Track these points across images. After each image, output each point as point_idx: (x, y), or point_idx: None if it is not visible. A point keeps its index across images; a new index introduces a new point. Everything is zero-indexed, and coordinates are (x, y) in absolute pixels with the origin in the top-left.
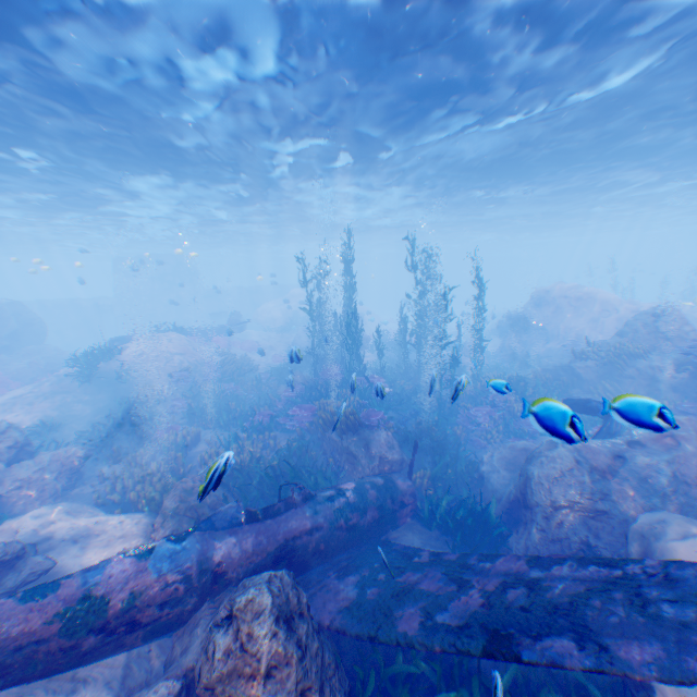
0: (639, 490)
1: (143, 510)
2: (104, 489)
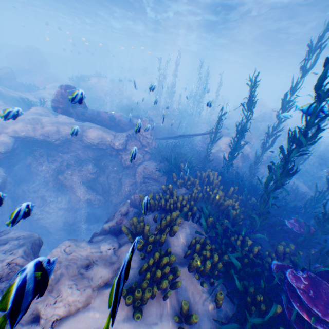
0: None
1: None
2: None
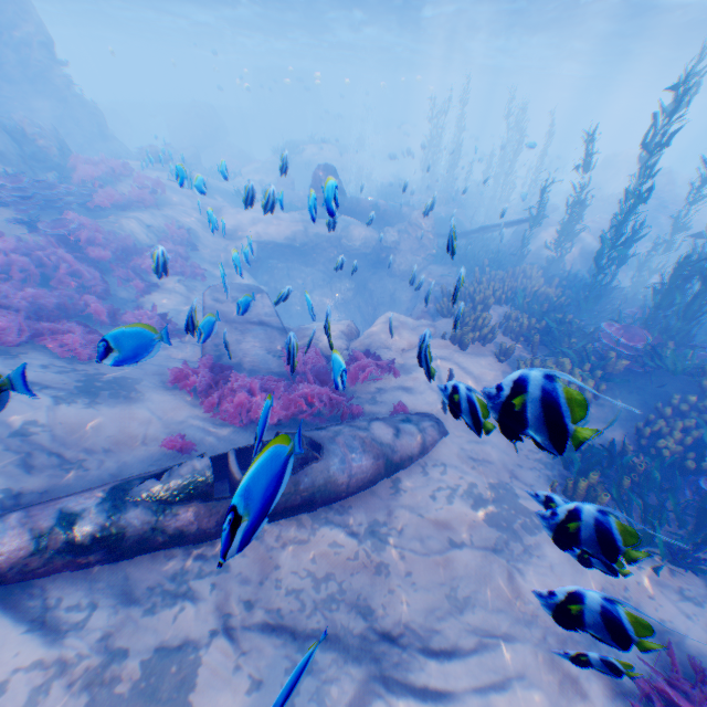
0: None
1: None
2: None
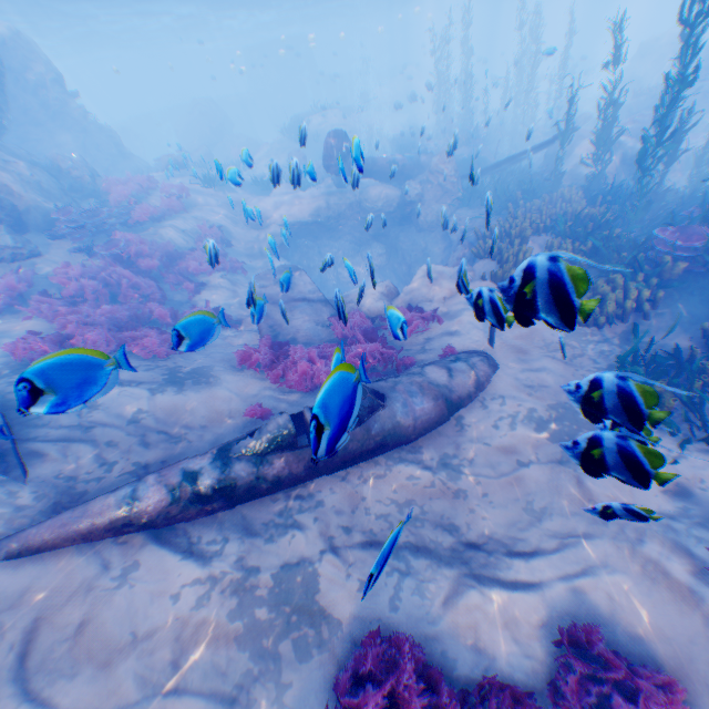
0: None
1: None
2: None
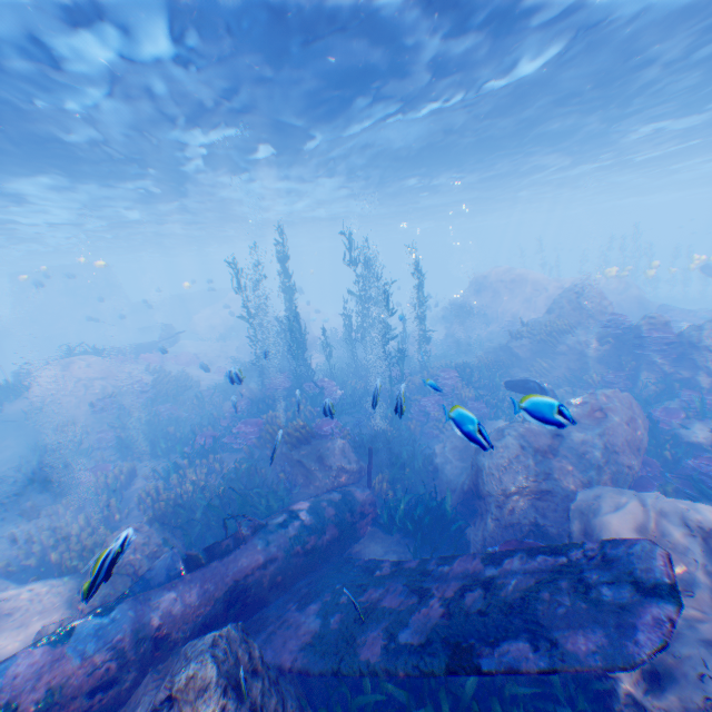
0: (577, 465)
1: (69, 572)
2: (18, 554)
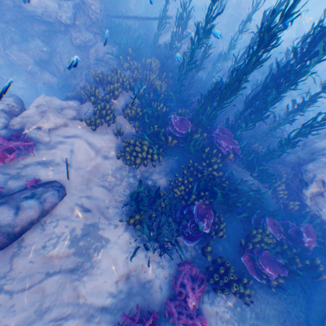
0: None
1: None
2: None
